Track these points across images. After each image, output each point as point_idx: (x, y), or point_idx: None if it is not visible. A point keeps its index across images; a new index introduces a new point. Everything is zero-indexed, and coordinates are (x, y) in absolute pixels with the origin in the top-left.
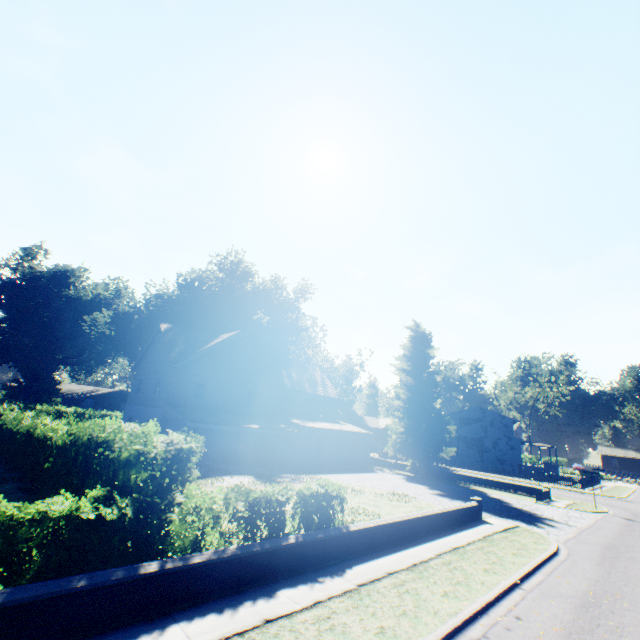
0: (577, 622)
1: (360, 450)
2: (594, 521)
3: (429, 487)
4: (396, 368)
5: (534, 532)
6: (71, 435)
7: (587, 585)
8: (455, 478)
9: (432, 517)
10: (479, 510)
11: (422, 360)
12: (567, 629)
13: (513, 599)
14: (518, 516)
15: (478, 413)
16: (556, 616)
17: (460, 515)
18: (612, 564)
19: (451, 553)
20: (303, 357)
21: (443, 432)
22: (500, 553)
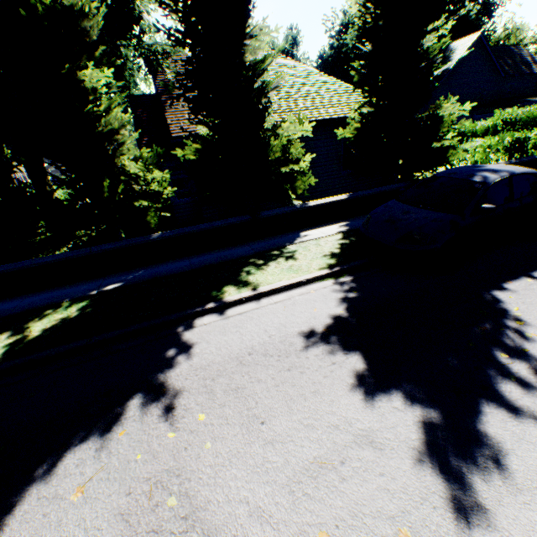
0: None
1: None
2: None
3: None
4: None
5: None
6: (506, 118)
7: None
8: None
9: None
10: None
11: None
12: None
13: None
14: None
15: None
16: None
17: None
18: None
19: None
20: (492, 42)
21: None
22: None
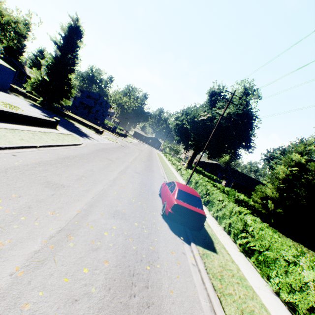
0: (51, 161)
1: (2, 78)
2: (110, 143)
3: (43, 112)
4: (51, 39)
5: (78, 138)
6: None
7: (77, 154)
8: (65, 115)
9: (11, 114)
10: (56, 124)
11: (71, 45)
12: (41, 162)
13: (24, 150)
14: (79, 133)
15: (97, 97)
16: (42, 158)
17: (39, 121)
18: (98, 152)
19: (7, 130)
20: None
21: (68, 92)
22: (45, 138)
